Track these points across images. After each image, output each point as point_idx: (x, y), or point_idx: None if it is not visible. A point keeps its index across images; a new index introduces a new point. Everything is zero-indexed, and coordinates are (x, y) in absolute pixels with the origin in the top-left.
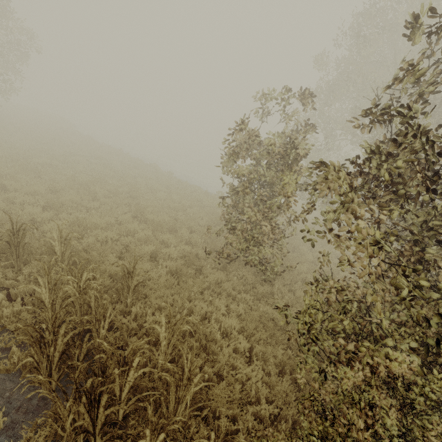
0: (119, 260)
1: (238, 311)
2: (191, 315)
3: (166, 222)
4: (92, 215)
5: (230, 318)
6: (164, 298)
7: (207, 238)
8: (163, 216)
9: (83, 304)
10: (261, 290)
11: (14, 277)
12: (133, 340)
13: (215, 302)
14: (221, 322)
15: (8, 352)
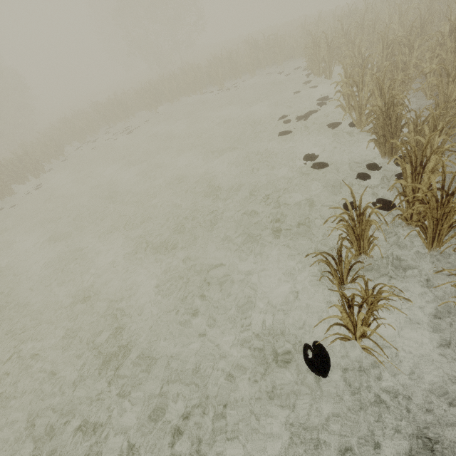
0: None
1: None
2: None
3: None
4: None
5: None
6: None
7: None
8: None
9: None
10: None
11: None
12: None
13: None
14: None
15: None
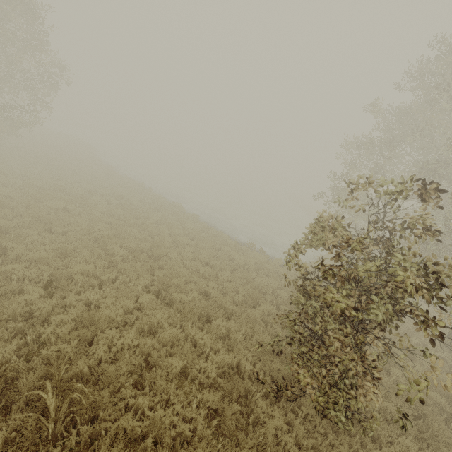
0: (137, 390)
1: None
2: None
3: (197, 305)
4: (106, 295)
5: None
6: None
7: (248, 329)
8: (193, 294)
9: None
10: None
11: None
12: None
13: None
14: None
15: None
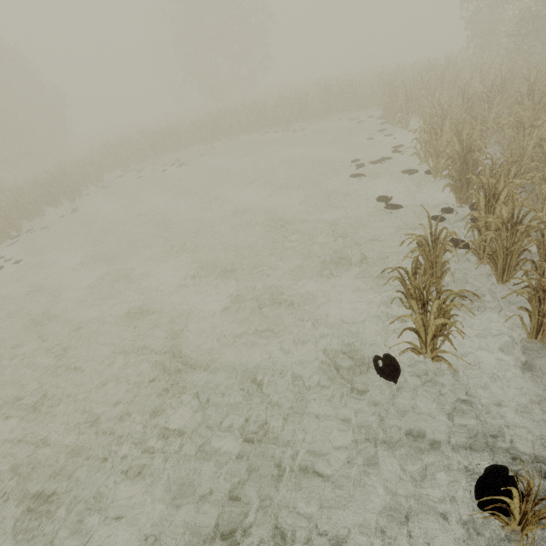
0: None
1: None
2: None
3: None
4: None
5: None
6: None
7: None
8: None
9: None
10: None
11: None
12: None
13: None
14: None
15: None
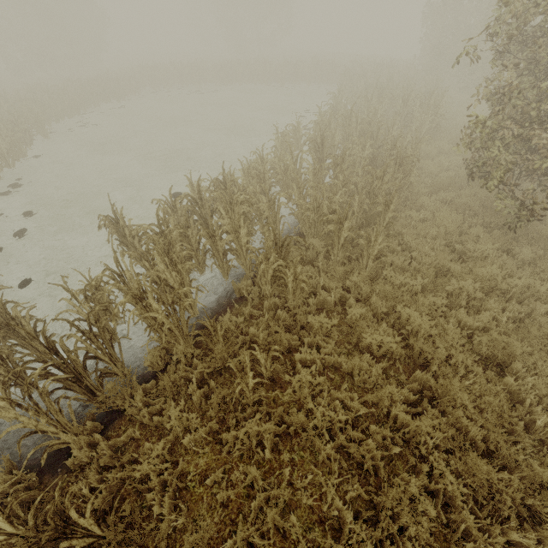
0: None
1: None
2: None
3: None
4: None
5: None
6: None
7: None
8: None
9: None
10: None
11: None
12: None
13: None
14: None
15: None
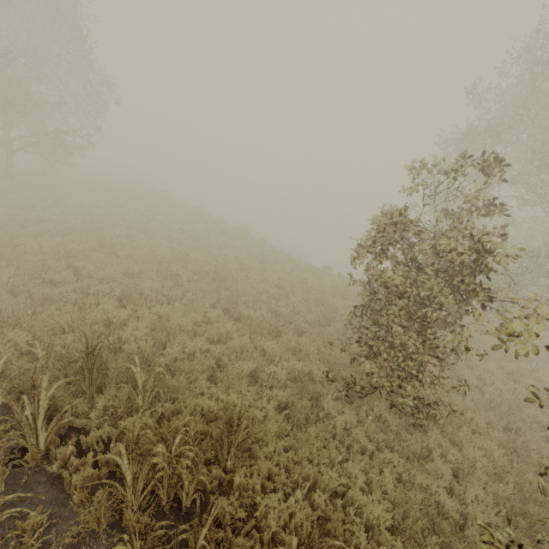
0: (211, 384)
1: (383, 484)
2: (314, 487)
3: (266, 320)
4: (175, 309)
5: (373, 497)
6: (275, 455)
7: (321, 345)
8: (261, 310)
9: (172, 475)
10: (413, 446)
11: (85, 411)
12: (241, 541)
13: (348, 467)
14: (360, 505)
15: (75, 546)
